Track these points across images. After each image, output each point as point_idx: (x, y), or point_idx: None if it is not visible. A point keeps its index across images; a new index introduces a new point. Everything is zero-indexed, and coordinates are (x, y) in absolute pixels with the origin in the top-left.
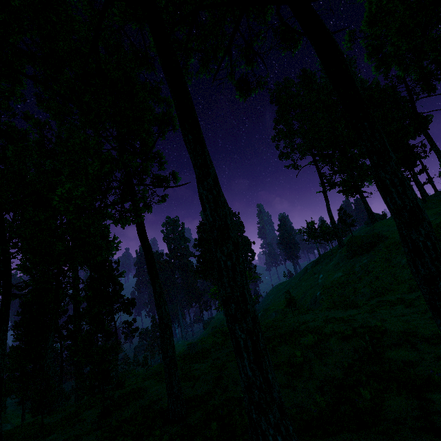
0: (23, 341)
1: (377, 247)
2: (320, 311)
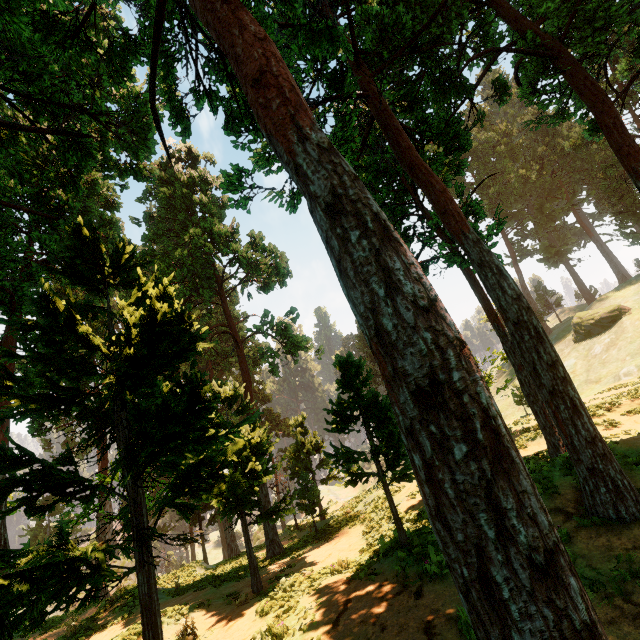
0: None
1: (620, 321)
2: None
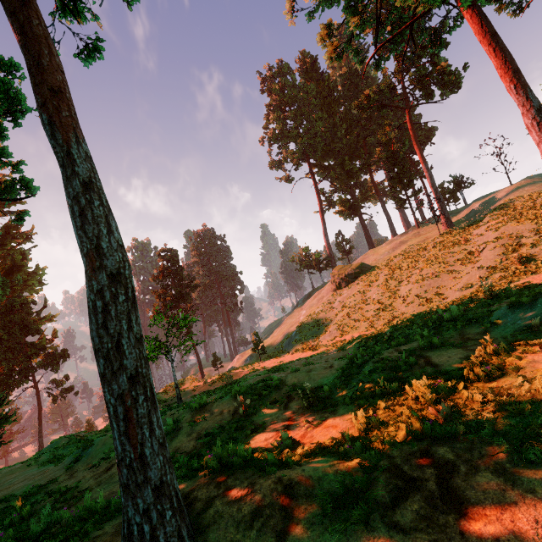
0: None
1: (359, 278)
2: (285, 355)
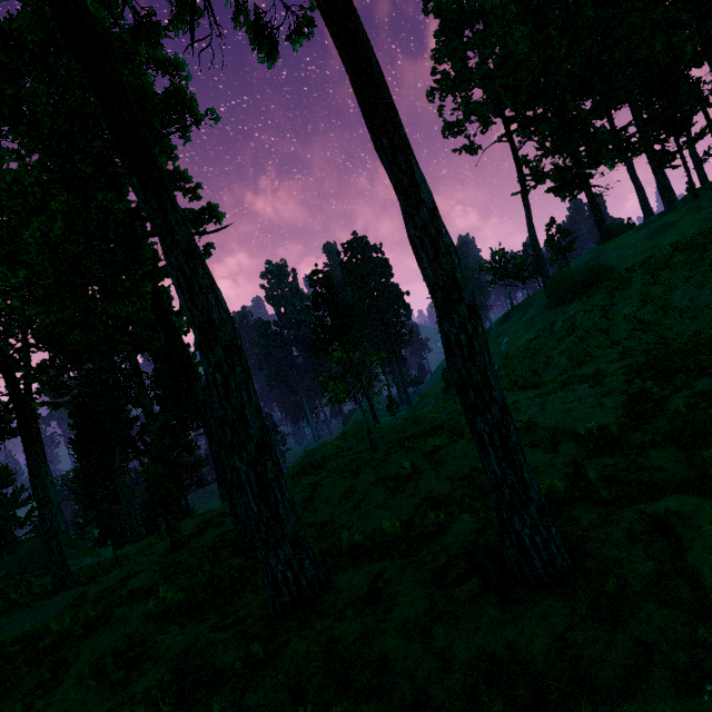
0: (82, 463)
1: (594, 287)
2: None
